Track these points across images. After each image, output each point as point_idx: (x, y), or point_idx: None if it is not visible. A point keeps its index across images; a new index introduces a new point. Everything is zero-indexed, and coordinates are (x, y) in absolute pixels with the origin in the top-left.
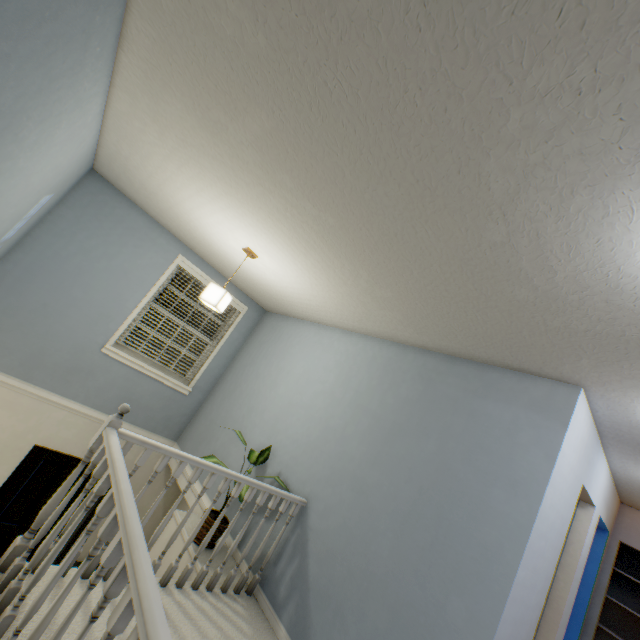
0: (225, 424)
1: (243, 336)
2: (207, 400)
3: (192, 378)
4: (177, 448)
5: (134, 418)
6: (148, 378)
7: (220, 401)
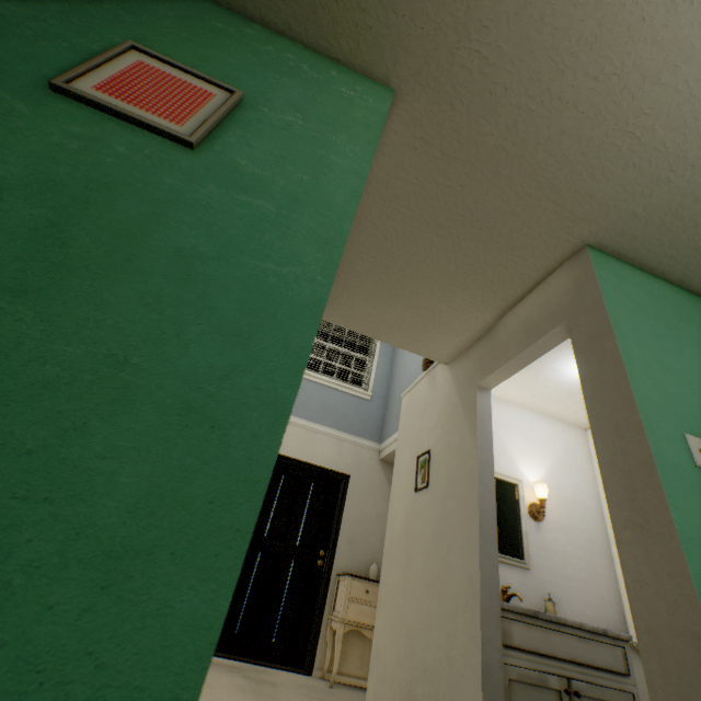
0: (410, 382)
1: (390, 348)
2: (388, 401)
3: (367, 388)
4: (384, 443)
5: (337, 425)
6: (334, 391)
7: (398, 385)
